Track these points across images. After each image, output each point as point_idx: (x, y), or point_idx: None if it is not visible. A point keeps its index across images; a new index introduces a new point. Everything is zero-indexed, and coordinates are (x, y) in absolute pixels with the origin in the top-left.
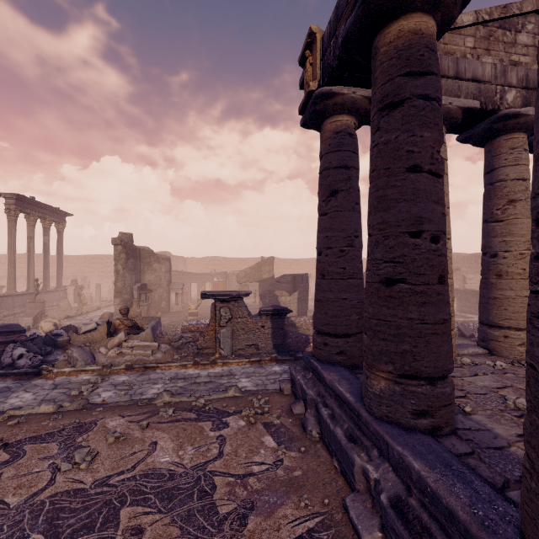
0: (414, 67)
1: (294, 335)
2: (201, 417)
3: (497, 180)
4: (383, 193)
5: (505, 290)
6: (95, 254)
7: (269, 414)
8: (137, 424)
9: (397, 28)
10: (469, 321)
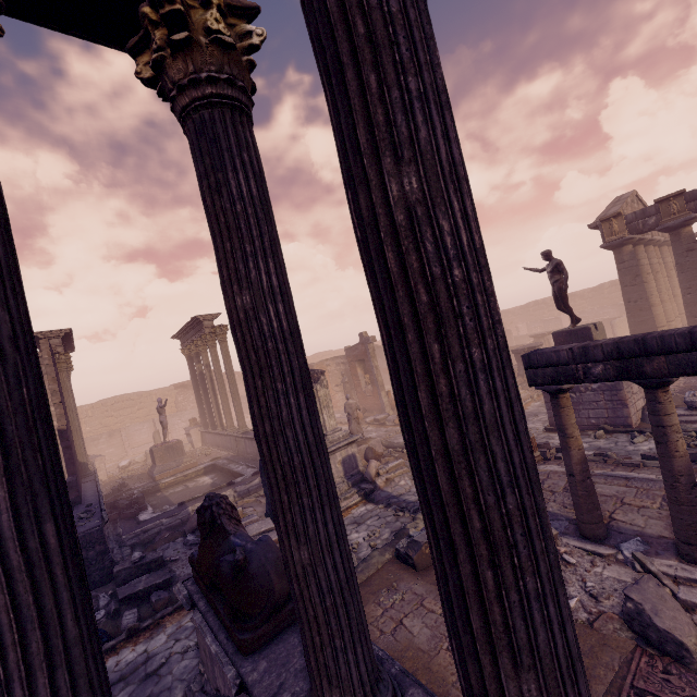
0: (695, 241)
1: None
2: None
3: (649, 264)
4: (696, 275)
5: (664, 307)
6: (120, 396)
7: None
8: None
9: (687, 229)
10: None
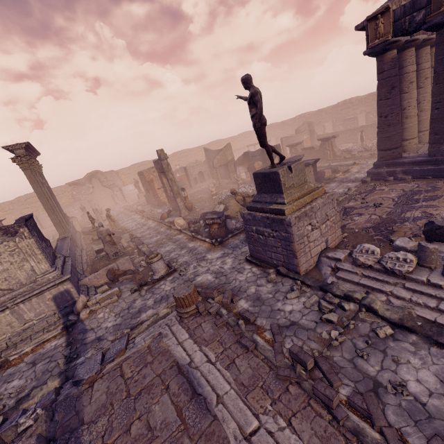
0: None
1: (318, 172)
2: (369, 192)
3: (420, 69)
4: None
5: (424, 116)
6: (29, 194)
7: (383, 184)
8: (359, 200)
9: None
10: (348, 147)
